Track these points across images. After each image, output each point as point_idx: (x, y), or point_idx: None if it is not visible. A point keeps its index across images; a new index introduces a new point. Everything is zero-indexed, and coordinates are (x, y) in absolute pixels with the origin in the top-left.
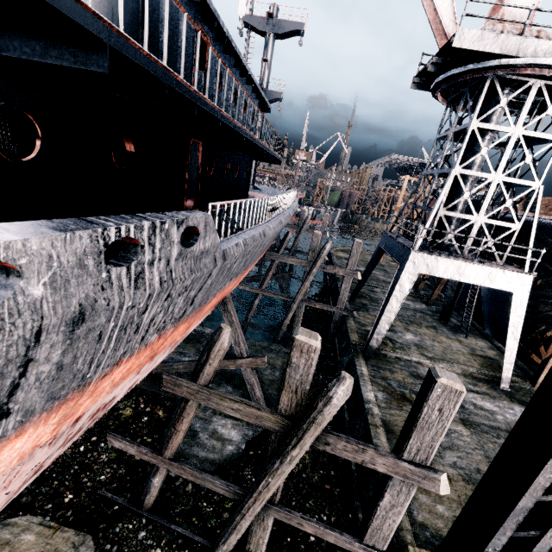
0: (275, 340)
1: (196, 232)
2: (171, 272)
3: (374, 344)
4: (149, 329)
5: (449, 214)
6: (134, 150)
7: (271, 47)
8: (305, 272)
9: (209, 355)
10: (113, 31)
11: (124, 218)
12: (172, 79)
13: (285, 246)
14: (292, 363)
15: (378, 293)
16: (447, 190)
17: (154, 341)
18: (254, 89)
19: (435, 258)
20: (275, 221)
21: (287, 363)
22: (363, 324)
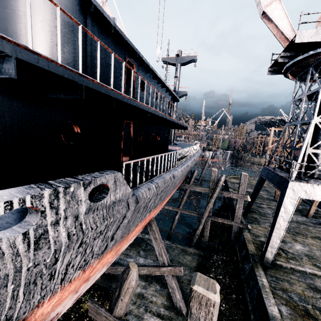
0: (191, 245)
1: (107, 187)
2: (80, 224)
3: (269, 256)
4: (68, 270)
5: (316, 151)
6: (80, 131)
7: (179, 70)
8: (208, 197)
9: (120, 292)
10: (21, 48)
11: (28, 188)
12: (89, 82)
13: (193, 179)
14: (192, 314)
15: (264, 208)
16: (310, 134)
17: (79, 274)
18: (167, 90)
19: (311, 185)
20: (183, 165)
21: (187, 313)
22: (257, 235)
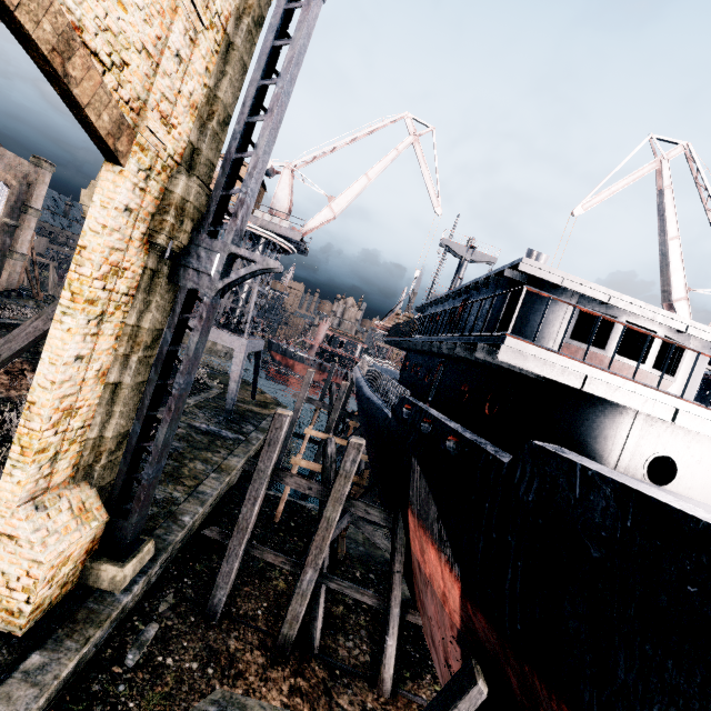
0: None
1: None
2: None
3: None
4: None
5: None
6: None
7: (465, 269)
8: None
9: None
10: None
11: None
12: None
13: None
14: None
15: None
16: None
17: None
18: None
19: None
20: None
21: None
22: None
